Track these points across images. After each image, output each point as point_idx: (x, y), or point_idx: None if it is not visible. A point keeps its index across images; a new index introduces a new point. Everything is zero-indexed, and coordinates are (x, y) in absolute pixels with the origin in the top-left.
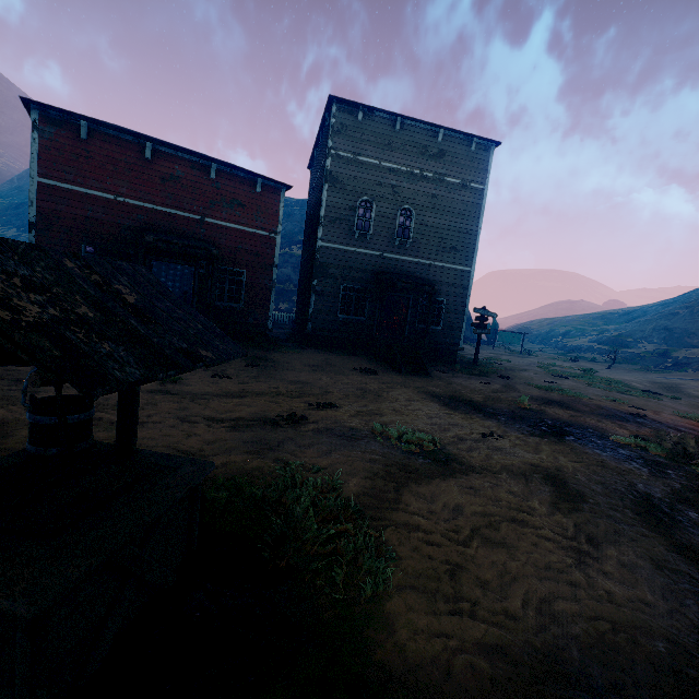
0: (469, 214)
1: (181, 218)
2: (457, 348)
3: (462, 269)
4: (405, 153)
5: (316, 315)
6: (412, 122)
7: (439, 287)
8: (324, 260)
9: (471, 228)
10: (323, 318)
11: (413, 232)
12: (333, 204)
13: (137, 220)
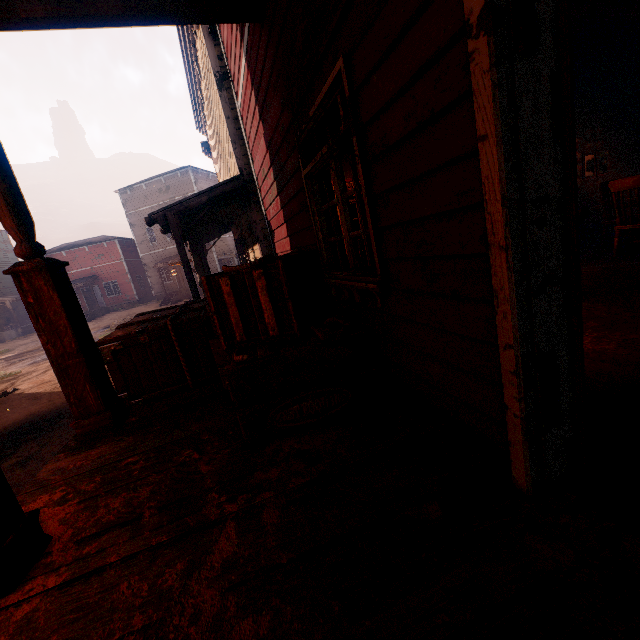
0: None
1: (85, 271)
2: None
3: None
4: (153, 197)
5: (154, 287)
6: (149, 181)
7: None
8: (146, 262)
9: None
10: (157, 287)
11: None
12: (138, 236)
13: (72, 278)
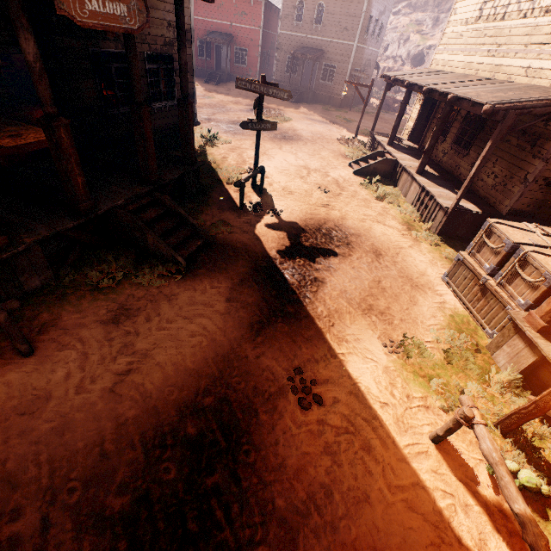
0: (357, 2)
1: (224, 25)
2: (339, 98)
3: (349, 44)
4: None
5: (276, 72)
6: None
7: (334, 57)
8: (281, 41)
9: (358, 13)
10: (279, 74)
11: (323, 19)
12: (286, 6)
13: (211, 28)
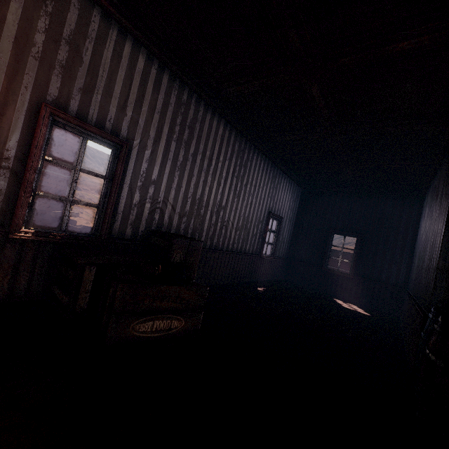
0: None
1: None
2: None
3: None
4: None
5: None
6: None
7: None
8: None
9: None
10: None
11: None
12: None
13: None
